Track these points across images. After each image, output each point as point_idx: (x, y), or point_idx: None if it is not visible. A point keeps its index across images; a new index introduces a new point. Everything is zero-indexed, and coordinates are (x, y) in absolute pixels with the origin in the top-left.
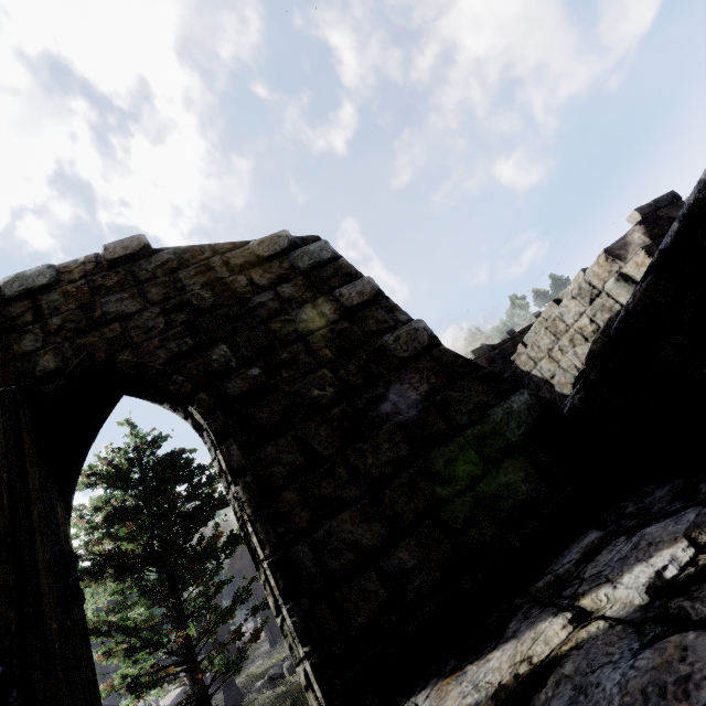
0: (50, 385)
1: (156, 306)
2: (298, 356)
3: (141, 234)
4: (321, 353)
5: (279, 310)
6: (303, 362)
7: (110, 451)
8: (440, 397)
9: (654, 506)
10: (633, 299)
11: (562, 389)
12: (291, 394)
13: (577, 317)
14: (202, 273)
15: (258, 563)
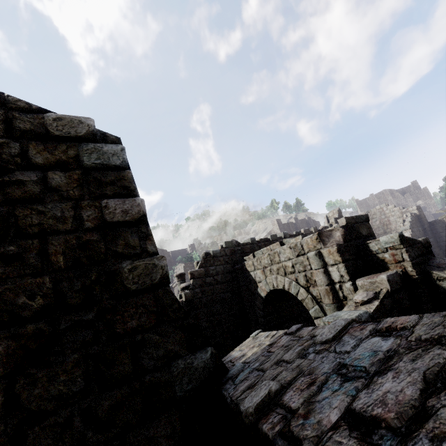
0: None
1: None
2: (26, 254)
3: None
4: (53, 258)
5: (36, 196)
6: (28, 262)
7: None
8: (141, 337)
9: None
10: None
11: (261, 292)
12: None
13: (287, 259)
14: None
15: None
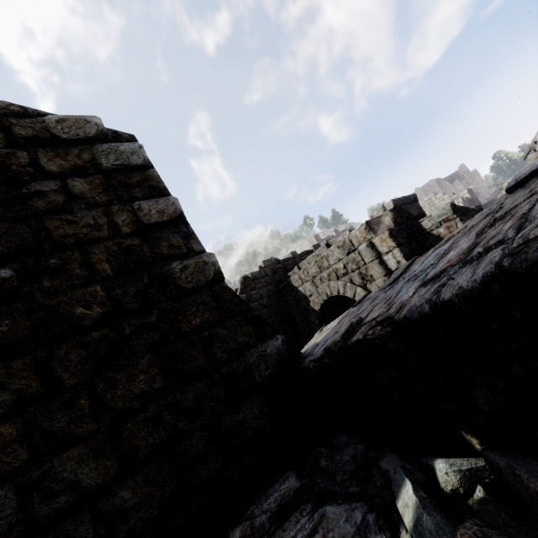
0: None
1: None
2: (69, 265)
3: None
4: (99, 267)
5: (62, 206)
6: (74, 273)
7: None
8: (209, 333)
9: (339, 474)
10: (372, 334)
11: (314, 306)
12: (47, 308)
13: (337, 261)
14: None
15: None
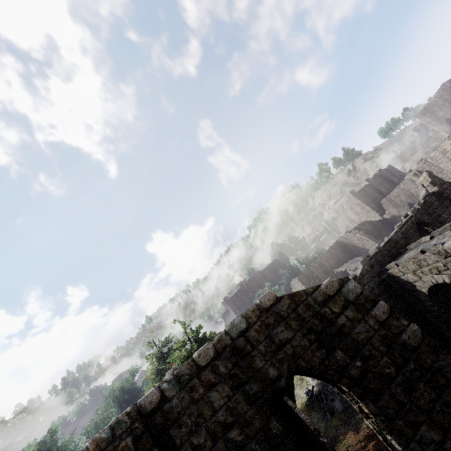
0: (280, 383)
1: (299, 332)
2: (372, 352)
3: (270, 289)
4: (380, 349)
5: (352, 327)
6: (375, 355)
7: (179, 342)
8: (437, 365)
9: None
10: None
11: (421, 289)
12: (378, 373)
13: (435, 262)
14: (308, 309)
15: (393, 449)
